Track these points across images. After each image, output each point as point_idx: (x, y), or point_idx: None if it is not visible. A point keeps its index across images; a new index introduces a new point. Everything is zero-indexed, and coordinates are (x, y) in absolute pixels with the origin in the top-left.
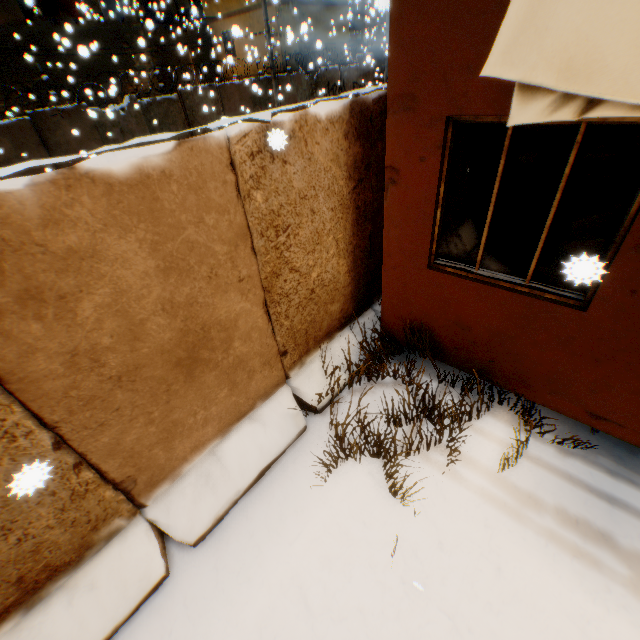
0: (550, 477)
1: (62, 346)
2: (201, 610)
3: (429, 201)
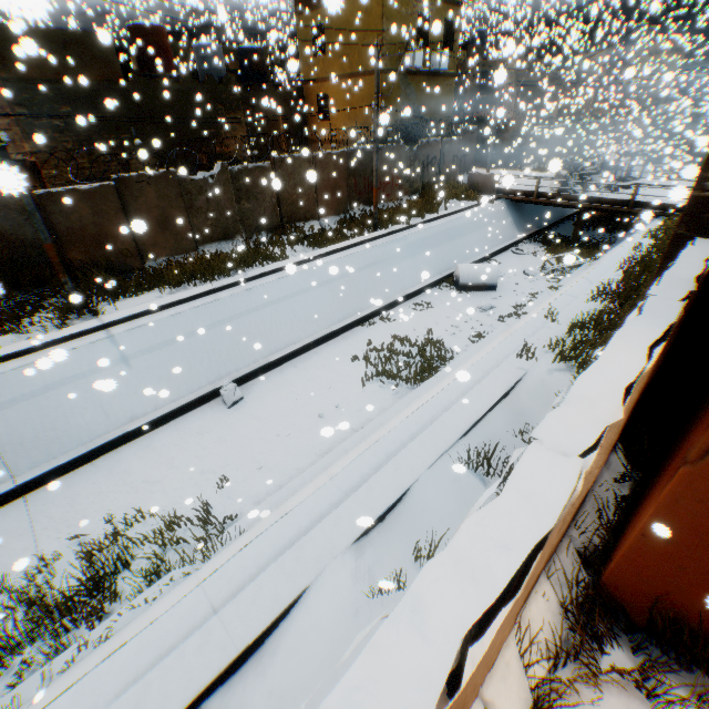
0: None
1: None
2: None
3: None
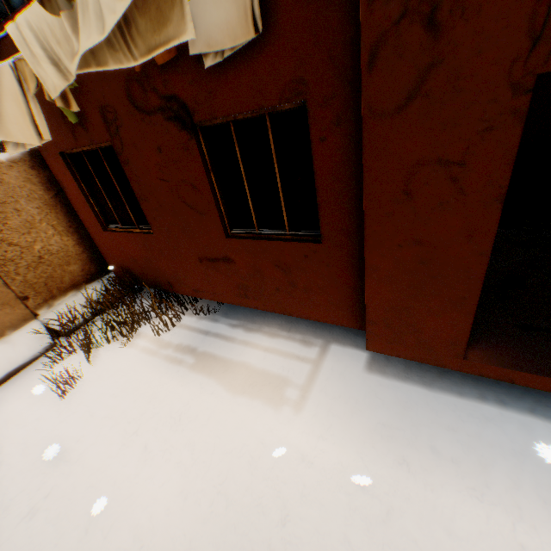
0: (184, 331)
1: None
2: None
3: (82, 194)
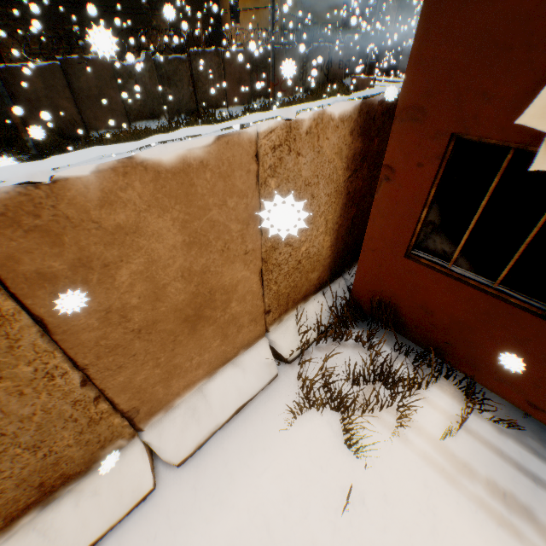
0: (484, 450)
1: (99, 305)
2: (181, 522)
3: (418, 201)
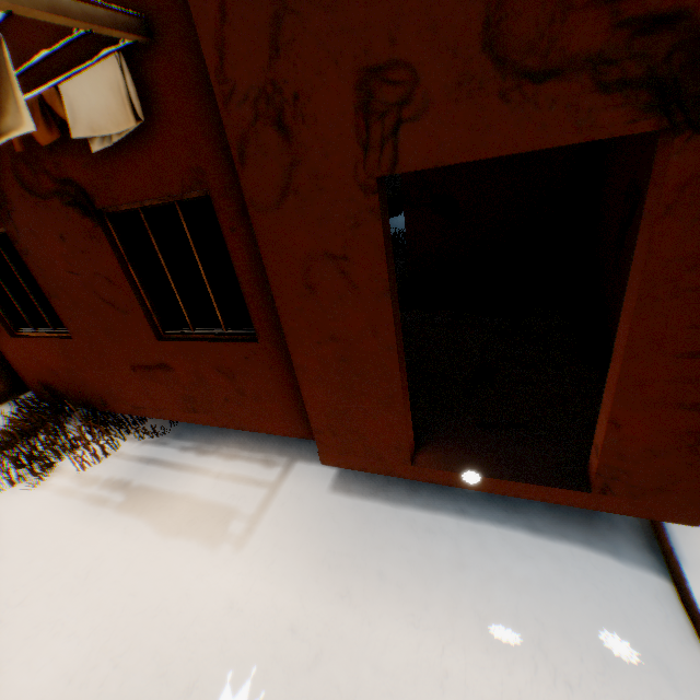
0: (121, 461)
1: None
2: None
3: None
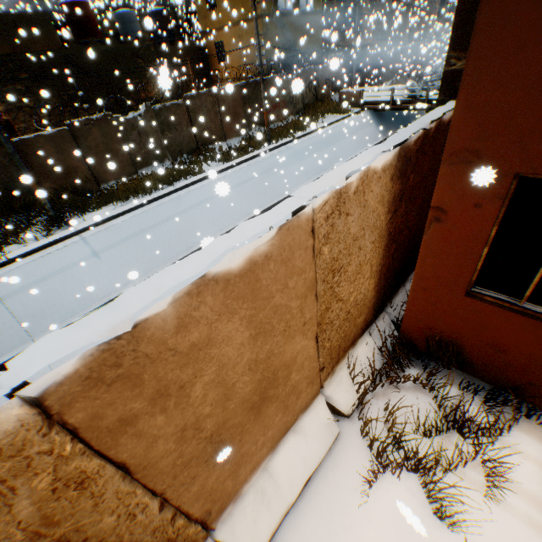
0: None
1: (175, 426)
2: None
3: (477, 241)
